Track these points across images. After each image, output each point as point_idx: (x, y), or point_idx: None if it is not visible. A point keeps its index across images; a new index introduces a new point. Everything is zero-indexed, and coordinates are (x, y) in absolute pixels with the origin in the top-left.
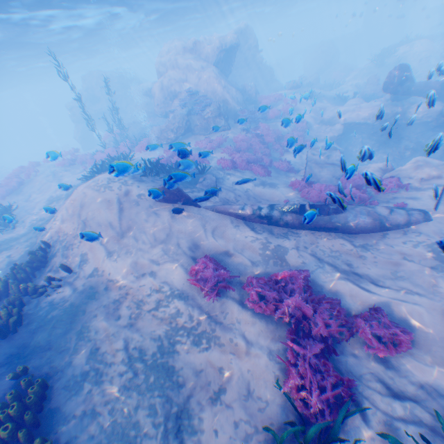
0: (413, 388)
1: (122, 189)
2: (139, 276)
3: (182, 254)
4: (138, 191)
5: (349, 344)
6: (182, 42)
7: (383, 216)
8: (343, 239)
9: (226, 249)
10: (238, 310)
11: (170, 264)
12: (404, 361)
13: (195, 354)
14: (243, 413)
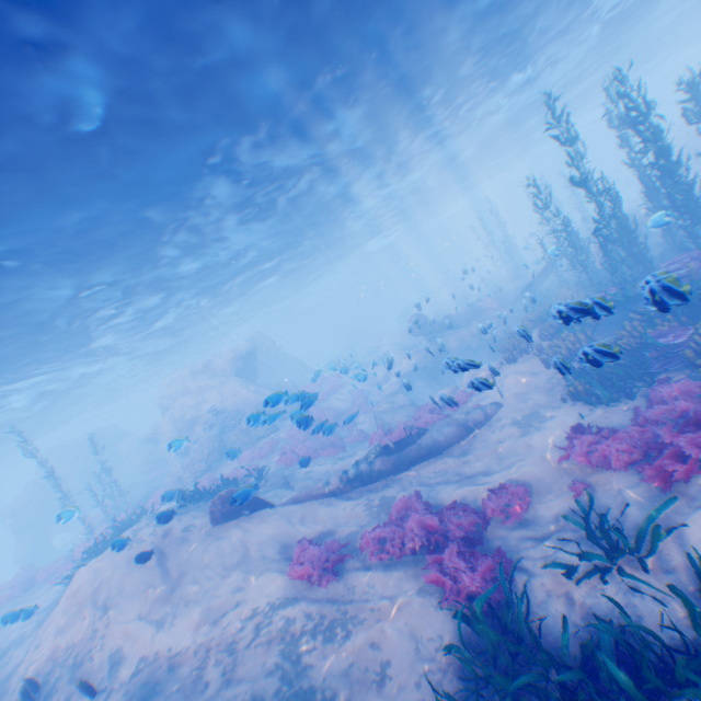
0: (552, 523)
1: (158, 531)
2: (220, 618)
3: (271, 558)
4: (183, 524)
5: (489, 530)
6: (190, 367)
7: (462, 419)
8: (443, 458)
9: (324, 527)
10: (366, 573)
11: (259, 578)
12: (536, 510)
13: (335, 651)
14: (420, 666)
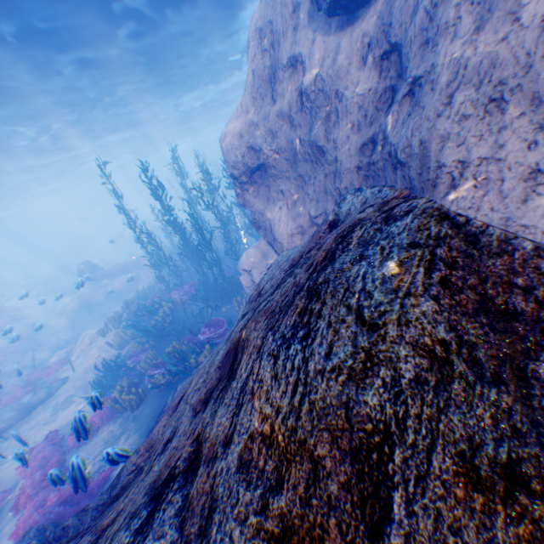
0: None
1: None
2: None
3: None
4: None
5: None
6: None
7: (27, 400)
8: None
9: None
10: None
11: None
12: None
13: None
14: None
